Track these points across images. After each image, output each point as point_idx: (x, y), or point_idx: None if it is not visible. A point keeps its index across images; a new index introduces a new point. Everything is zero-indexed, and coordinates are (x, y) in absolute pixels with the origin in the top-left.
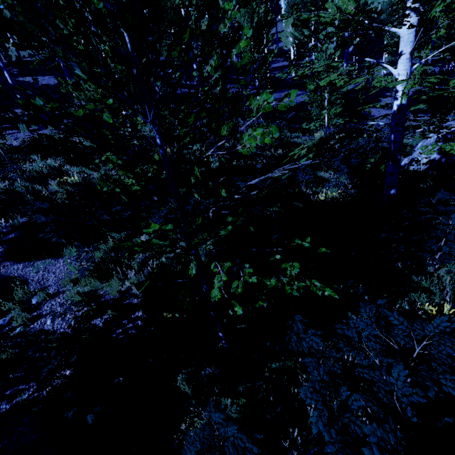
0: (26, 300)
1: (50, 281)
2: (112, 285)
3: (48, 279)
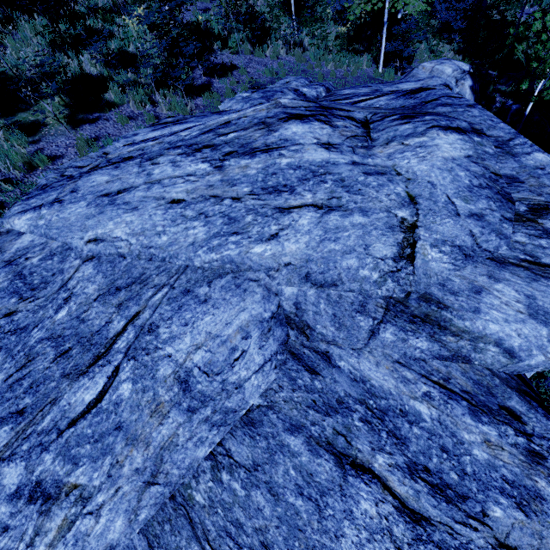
0: None
1: None
2: None
3: None
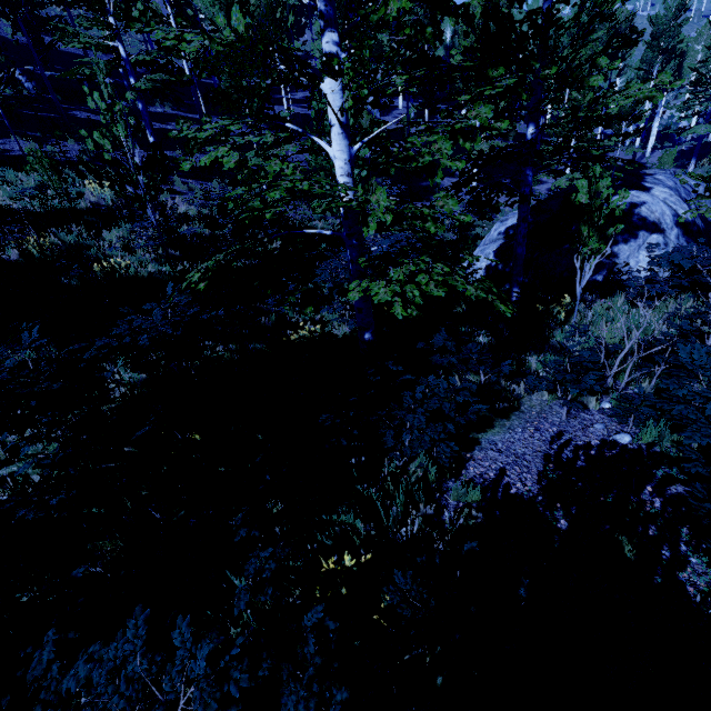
0: None
1: None
2: None
3: None
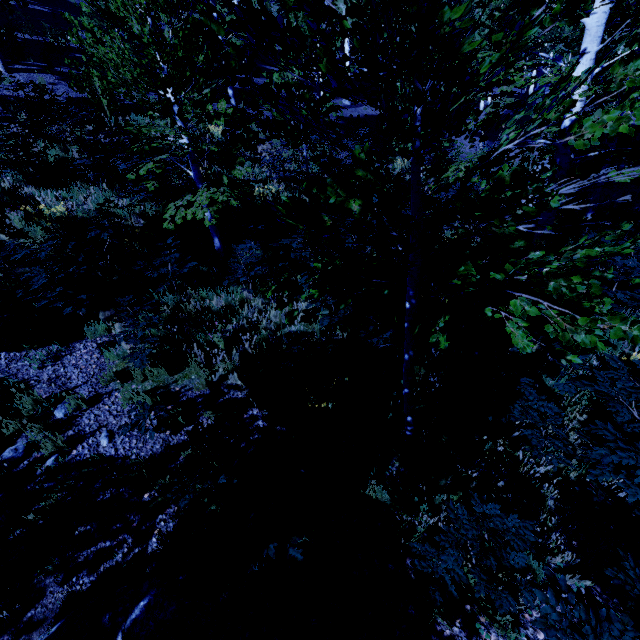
0: (42, 413)
1: (75, 380)
2: (191, 376)
3: (69, 377)
